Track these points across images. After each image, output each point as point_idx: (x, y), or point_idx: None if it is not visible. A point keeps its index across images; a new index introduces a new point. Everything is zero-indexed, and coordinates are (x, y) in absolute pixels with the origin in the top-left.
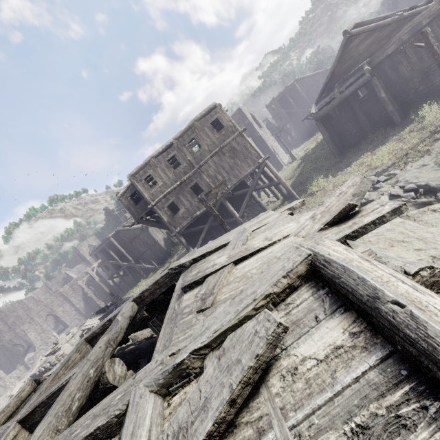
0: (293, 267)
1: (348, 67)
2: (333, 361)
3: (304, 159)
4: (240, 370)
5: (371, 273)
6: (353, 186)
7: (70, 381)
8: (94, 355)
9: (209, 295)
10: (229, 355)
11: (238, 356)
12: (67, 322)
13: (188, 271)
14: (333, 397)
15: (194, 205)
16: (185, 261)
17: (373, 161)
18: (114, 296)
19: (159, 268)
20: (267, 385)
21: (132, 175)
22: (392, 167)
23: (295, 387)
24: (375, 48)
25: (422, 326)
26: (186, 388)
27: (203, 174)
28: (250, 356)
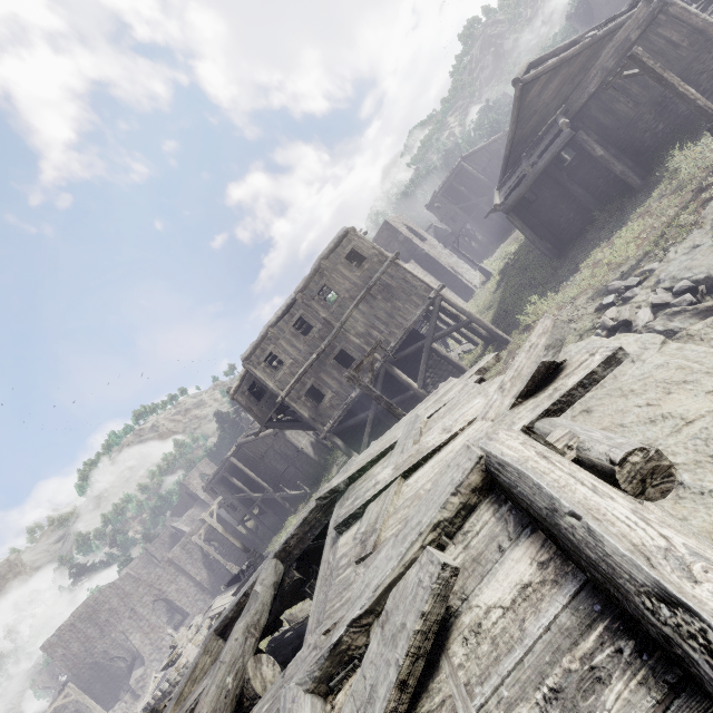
0: (463, 478)
1: (535, 126)
2: (520, 606)
3: (505, 272)
4: (406, 639)
5: (547, 477)
6: (544, 334)
7: (201, 700)
8: (229, 653)
9: (370, 533)
10: (393, 620)
11: (403, 619)
12: (186, 607)
13: (344, 498)
14: (522, 656)
15: (346, 383)
16: (337, 483)
17: (612, 257)
18: (250, 553)
19: (313, 493)
20: (448, 655)
21: (245, 359)
22: (644, 259)
23: (480, 651)
24: (567, 90)
25: (599, 542)
26: (352, 679)
27: (350, 335)
28: (415, 616)
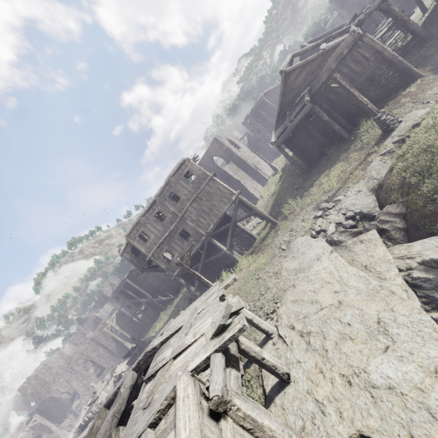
0: (168, 394)
1: (293, 97)
2: None
3: (285, 170)
4: None
5: (179, 412)
6: (224, 308)
7: None
8: (104, 428)
9: (151, 394)
10: None
11: None
12: (103, 364)
13: (157, 354)
14: None
15: (185, 248)
16: (156, 344)
17: (325, 186)
18: (135, 340)
19: (175, 298)
20: None
21: (127, 235)
22: (338, 192)
23: None
24: (310, 78)
25: None
26: None
27: (187, 221)
28: None
